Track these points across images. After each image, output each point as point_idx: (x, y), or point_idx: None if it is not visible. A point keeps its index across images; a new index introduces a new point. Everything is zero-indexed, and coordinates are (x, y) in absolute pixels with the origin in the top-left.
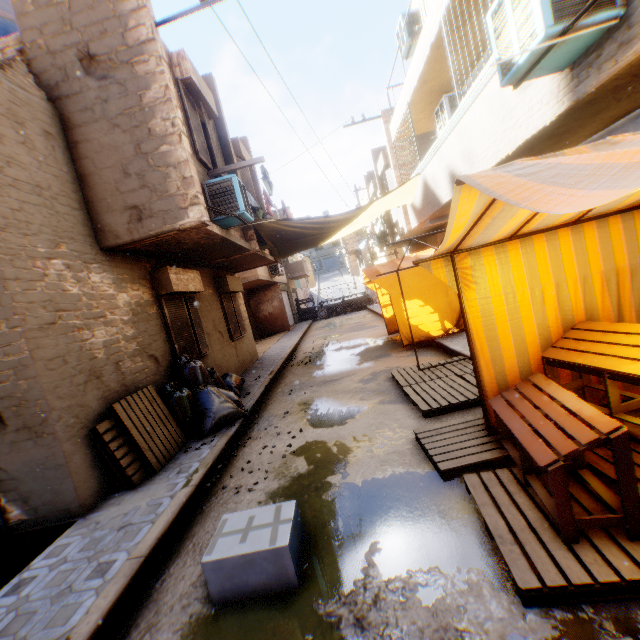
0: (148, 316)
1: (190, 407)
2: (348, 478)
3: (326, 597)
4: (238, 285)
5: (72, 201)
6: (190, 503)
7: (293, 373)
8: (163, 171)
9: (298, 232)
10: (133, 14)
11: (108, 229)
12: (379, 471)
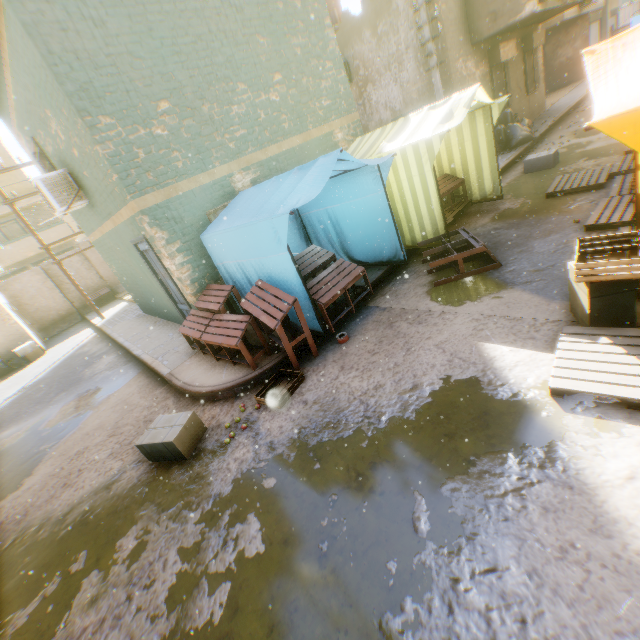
0: (485, 84)
1: (504, 135)
2: (584, 149)
3: (560, 167)
4: (540, 41)
5: (463, 22)
6: (509, 164)
7: (574, 117)
8: None
9: None
10: None
11: (476, 33)
12: (601, 145)
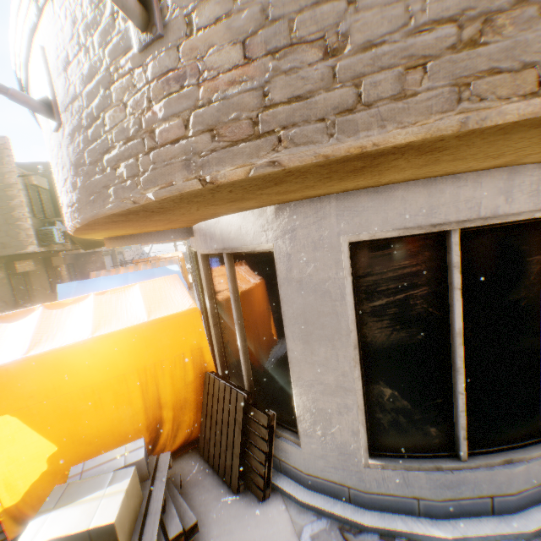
0: (5, 284)
1: None
2: None
3: None
4: (61, 261)
5: None
6: None
7: None
8: (19, 231)
9: (97, 240)
10: (9, 173)
11: None
12: None
